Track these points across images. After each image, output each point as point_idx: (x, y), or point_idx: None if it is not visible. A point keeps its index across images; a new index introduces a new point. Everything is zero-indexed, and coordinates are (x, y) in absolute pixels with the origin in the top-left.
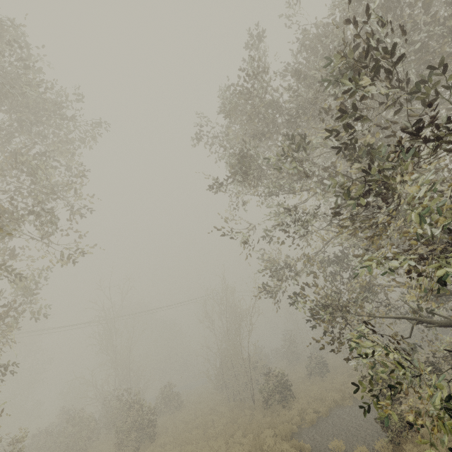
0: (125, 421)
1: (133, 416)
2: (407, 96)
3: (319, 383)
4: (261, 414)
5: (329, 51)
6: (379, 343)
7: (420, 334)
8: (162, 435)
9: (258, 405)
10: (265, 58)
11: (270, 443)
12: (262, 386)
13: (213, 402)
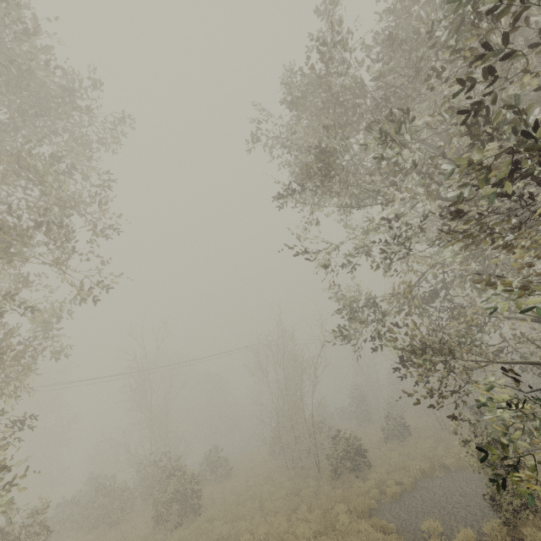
0: (164, 492)
1: (173, 485)
2: (537, 67)
3: (400, 449)
4: (329, 486)
5: (432, 5)
6: (518, 395)
7: (526, 390)
8: (208, 508)
9: (324, 474)
10: (341, 26)
11: (345, 521)
12: (329, 452)
13: (269, 470)
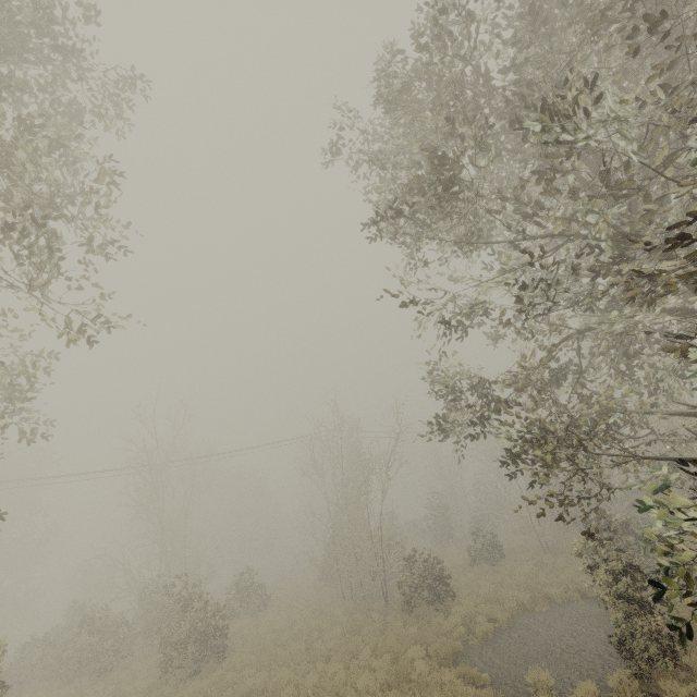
0: (177, 628)
1: (190, 619)
2: None
3: (491, 575)
4: (400, 622)
5: None
6: None
7: None
8: (236, 650)
9: (393, 607)
10: None
11: (423, 670)
12: (402, 577)
13: (319, 600)
